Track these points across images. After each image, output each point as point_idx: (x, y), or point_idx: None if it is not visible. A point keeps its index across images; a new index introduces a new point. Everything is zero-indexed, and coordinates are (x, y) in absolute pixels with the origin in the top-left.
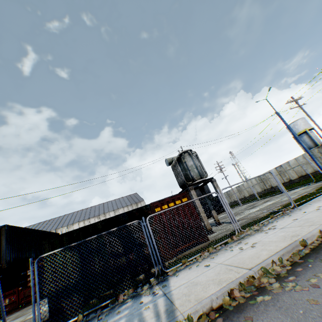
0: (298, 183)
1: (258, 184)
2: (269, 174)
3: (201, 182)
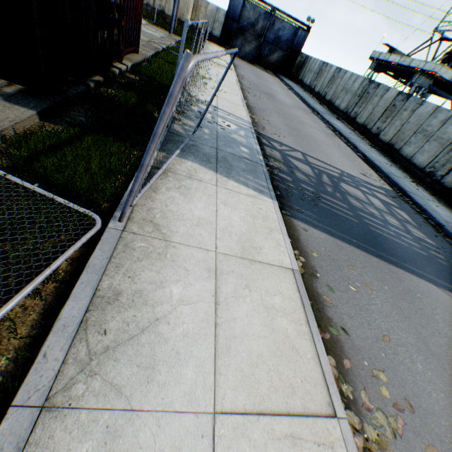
0: None
1: None
2: None
3: None
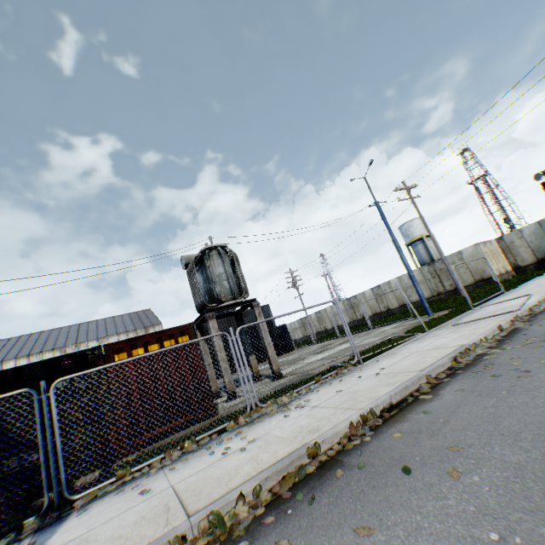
0: (396, 316)
1: (347, 312)
2: (363, 297)
3: (232, 307)
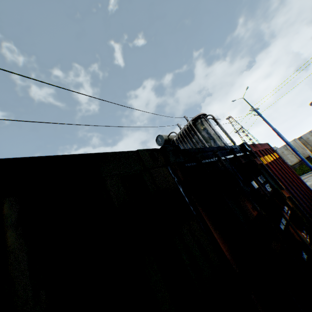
0: None
1: None
2: None
3: None
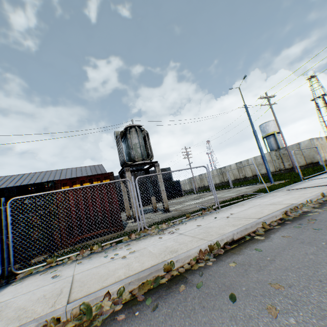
0: (249, 181)
1: (218, 176)
2: (229, 168)
3: (141, 165)
